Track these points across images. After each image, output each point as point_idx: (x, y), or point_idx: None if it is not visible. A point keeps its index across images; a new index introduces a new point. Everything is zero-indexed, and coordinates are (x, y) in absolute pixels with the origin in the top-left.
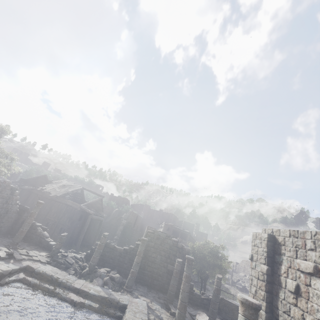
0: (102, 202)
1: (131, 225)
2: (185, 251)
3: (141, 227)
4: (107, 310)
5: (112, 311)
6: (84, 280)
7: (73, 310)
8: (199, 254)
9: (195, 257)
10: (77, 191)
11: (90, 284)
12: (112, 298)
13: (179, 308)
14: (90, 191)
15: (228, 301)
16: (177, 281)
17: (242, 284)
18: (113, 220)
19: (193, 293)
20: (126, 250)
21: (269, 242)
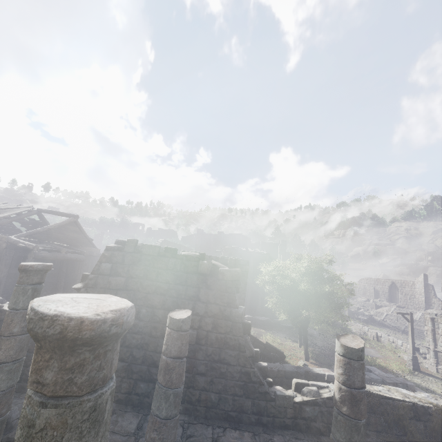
0: (82, 229)
1: None
2: (225, 279)
3: None
4: None
5: None
6: None
7: None
8: (284, 282)
9: (279, 290)
10: (34, 220)
11: None
12: None
13: None
14: (51, 213)
15: (380, 396)
16: (173, 400)
17: (366, 313)
18: None
19: (268, 394)
20: None
21: None
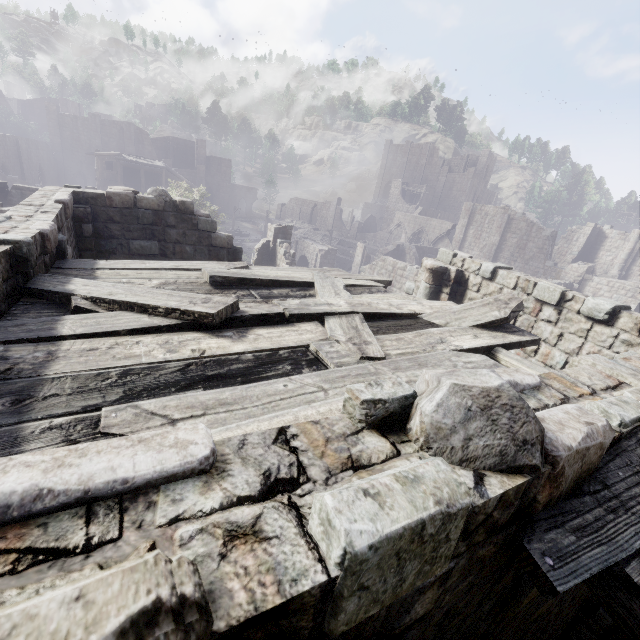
0: None
1: (9, 168)
2: None
3: (58, 168)
4: None
5: None
6: None
7: None
8: None
9: None
10: None
11: None
12: None
13: None
14: None
15: None
16: None
17: None
18: None
19: None
20: None
21: None
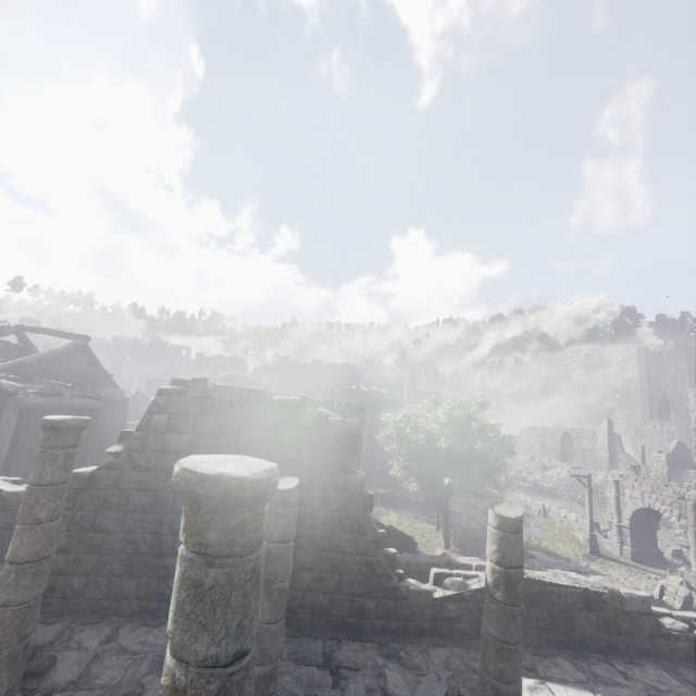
0: (95, 358)
1: None
2: (338, 434)
3: None
4: None
5: None
6: None
7: None
8: (416, 436)
9: (408, 448)
10: (9, 344)
11: None
12: None
13: None
14: (42, 332)
15: (544, 582)
16: (278, 598)
17: (529, 478)
18: None
19: (398, 590)
20: None
21: None
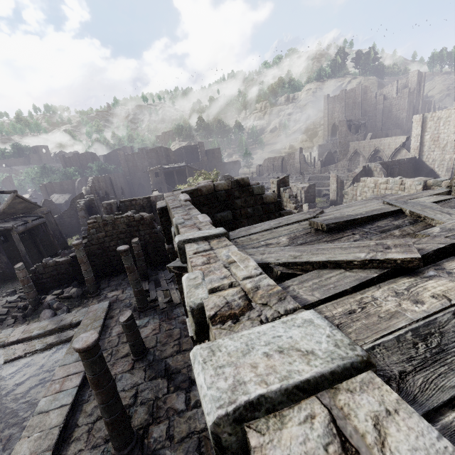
0: (24, 198)
1: (109, 193)
2: (148, 220)
3: (129, 185)
4: (64, 335)
5: (70, 332)
6: (24, 325)
7: (17, 363)
8: None
9: None
10: None
11: (35, 323)
12: (62, 325)
13: (135, 295)
14: None
15: None
16: (142, 260)
17: (266, 186)
18: (75, 203)
19: None
20: (74, 257)
21: (163, 218)
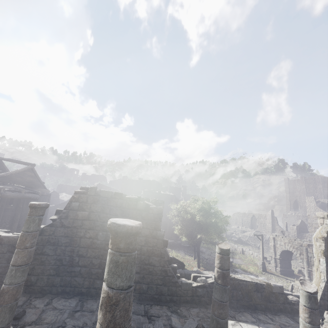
0: (37, 174)
1: None
2: (153, 213)
3: None
4: None
5: None
6: None
7: None
8: (186, 215)
9: (182, 221)
10: None
11: None
12: None
13: None
14: (12, 161)
15: (239, 279)
16: None
17: (236, 236)
18: None
19: (177, 283)
20: None
21: None
